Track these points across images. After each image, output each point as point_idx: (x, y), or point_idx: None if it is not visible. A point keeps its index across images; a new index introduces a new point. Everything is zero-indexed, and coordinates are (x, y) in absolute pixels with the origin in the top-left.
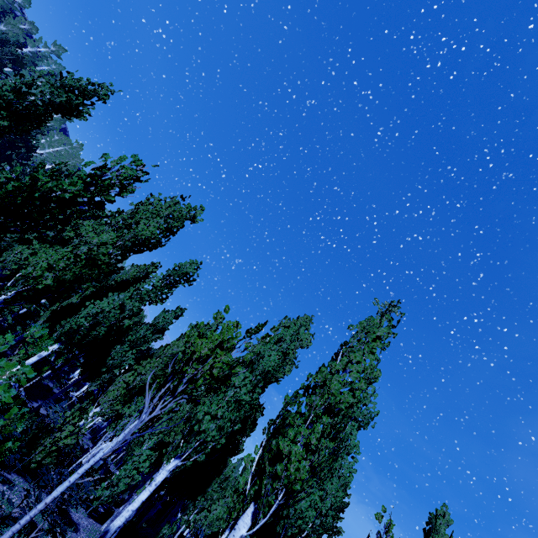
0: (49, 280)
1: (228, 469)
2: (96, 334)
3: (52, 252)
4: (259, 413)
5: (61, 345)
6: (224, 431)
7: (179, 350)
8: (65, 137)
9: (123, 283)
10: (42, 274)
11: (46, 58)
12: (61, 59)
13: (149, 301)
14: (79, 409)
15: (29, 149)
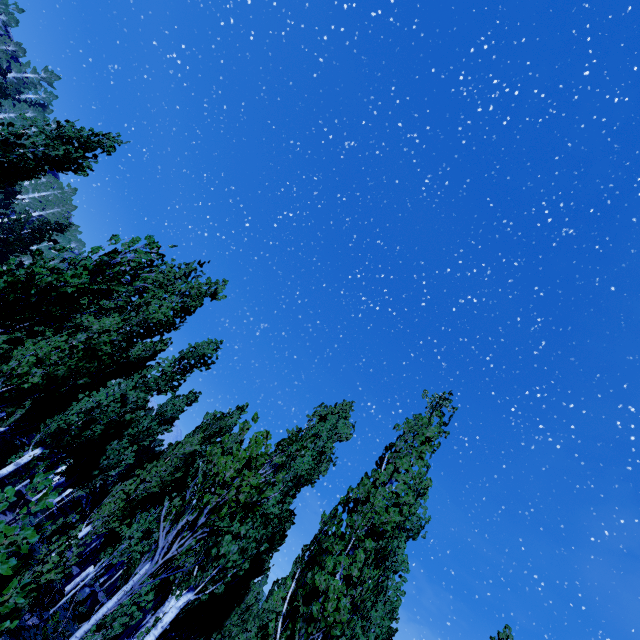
0: (37, 377)
1: (250, 595)
2: (90, 434)
3: (42, 342)
4: (289, 523)
5: (45, 449)
6: (247, 554)
7: (193, 449)
8: (55, 179)
9: (124, 365)
10: (29, 370)
11: (35, 85)
12: (53, 87)
13: (157, 390)
14: (62, 525)
15: (9, 194)
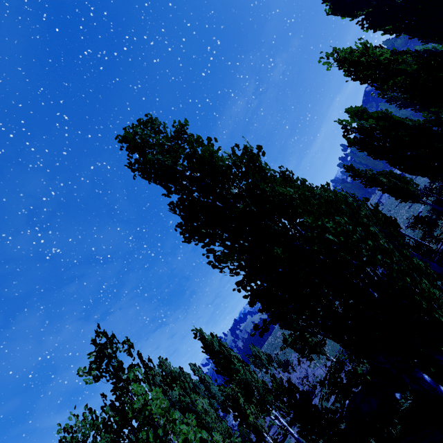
0: None
1: None
2: None
3: None
4: None
5: None
6: None
7: None
8: None
9: None
10: None
11: None
12: None
13: None
14: None
15: None
